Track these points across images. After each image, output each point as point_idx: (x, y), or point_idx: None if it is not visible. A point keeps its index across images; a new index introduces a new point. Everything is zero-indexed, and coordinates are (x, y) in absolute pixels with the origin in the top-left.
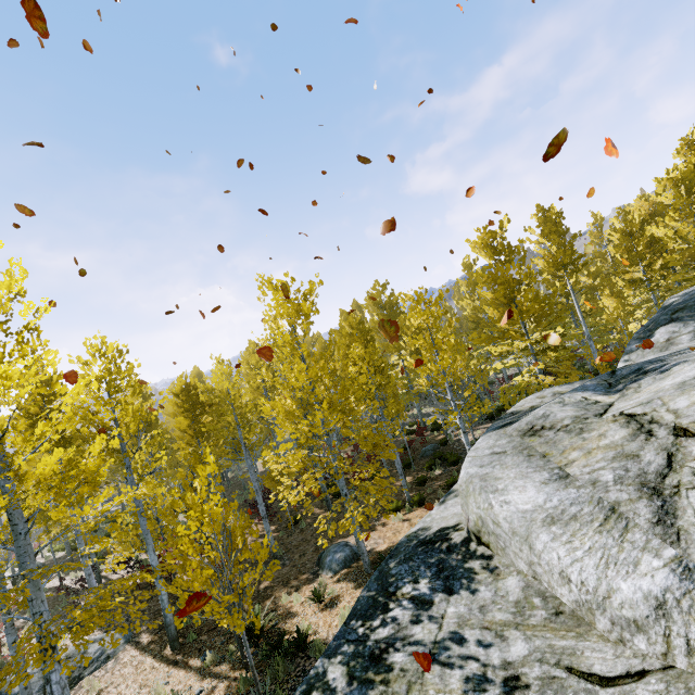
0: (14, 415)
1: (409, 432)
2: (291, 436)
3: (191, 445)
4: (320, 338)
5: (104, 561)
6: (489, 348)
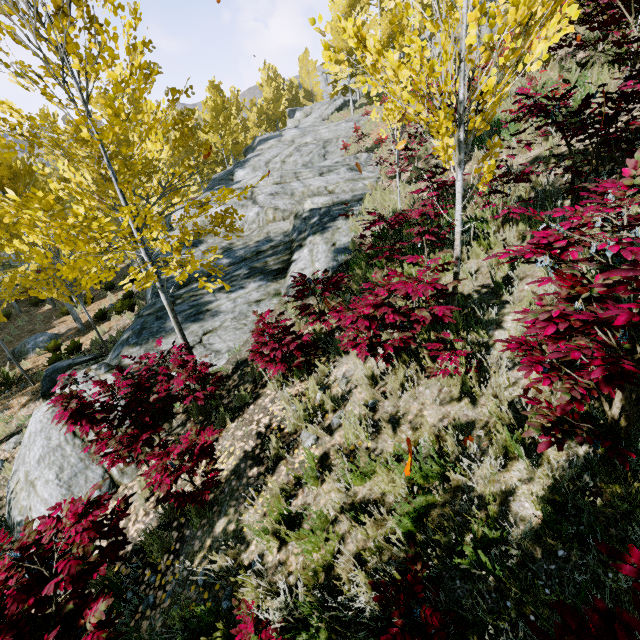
0: None
1: None
2: None
3: None
4: None
5: None
6: None
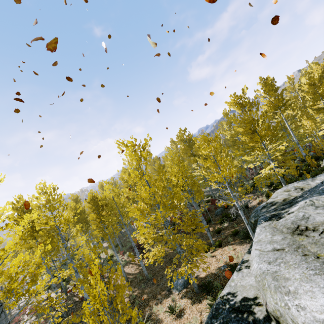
0: (12, 224)
1: (207, 201)
2: (145, 224)
3: (99, 227)
4: (157, 160)
5: (69, 283)
6: (245, 157)
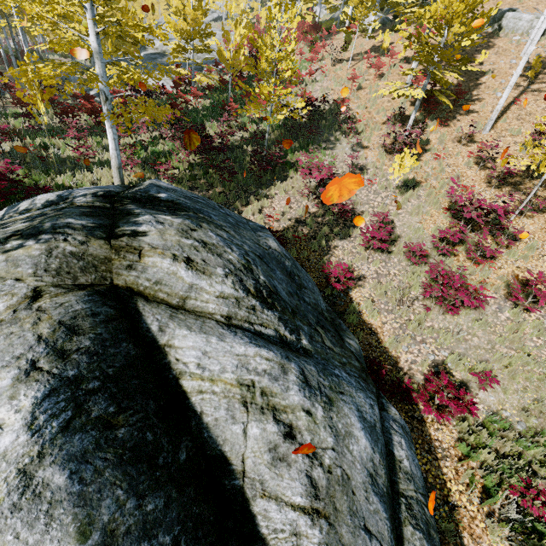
0: None
1: None
2: None
3: None
4: None
5: None
6: None
